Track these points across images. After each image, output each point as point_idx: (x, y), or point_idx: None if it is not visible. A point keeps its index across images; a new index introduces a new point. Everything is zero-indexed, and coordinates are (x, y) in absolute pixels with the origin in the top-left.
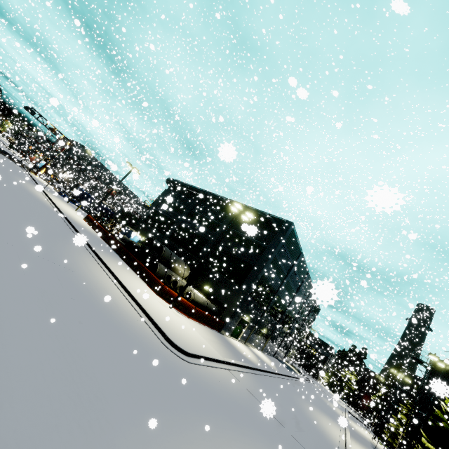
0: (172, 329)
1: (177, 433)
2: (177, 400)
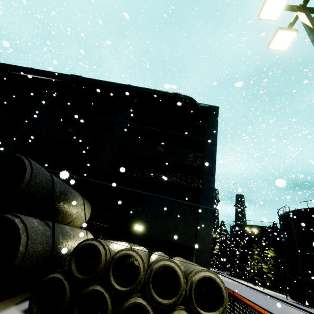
0: None
1: None
2: None
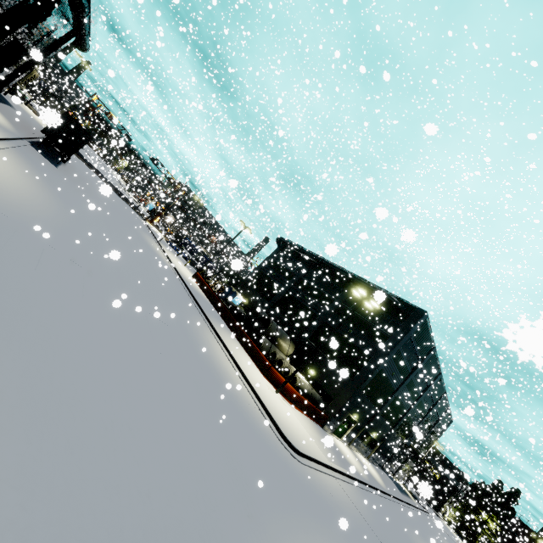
0: (283, 421)
1: (302, 533)
2: (297, 501)
